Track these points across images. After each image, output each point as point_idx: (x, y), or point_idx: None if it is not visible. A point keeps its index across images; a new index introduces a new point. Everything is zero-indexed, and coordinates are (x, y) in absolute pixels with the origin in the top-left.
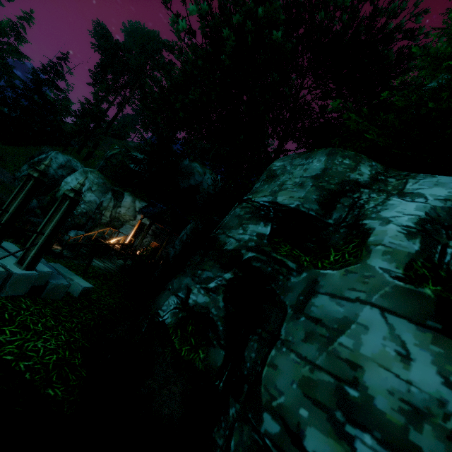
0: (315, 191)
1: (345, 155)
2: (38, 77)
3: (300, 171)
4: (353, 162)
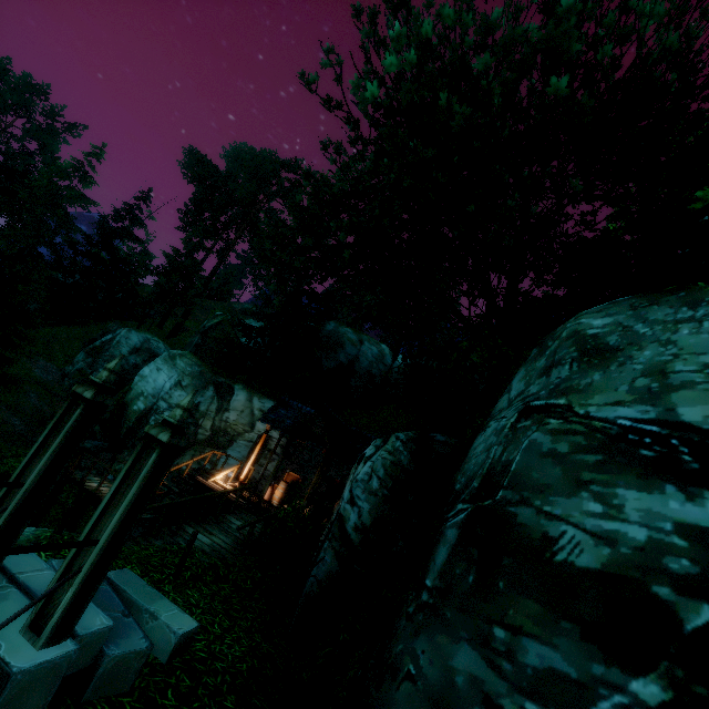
0: None
1: None
2: (108, 226)
3: (701, 337)
4: None
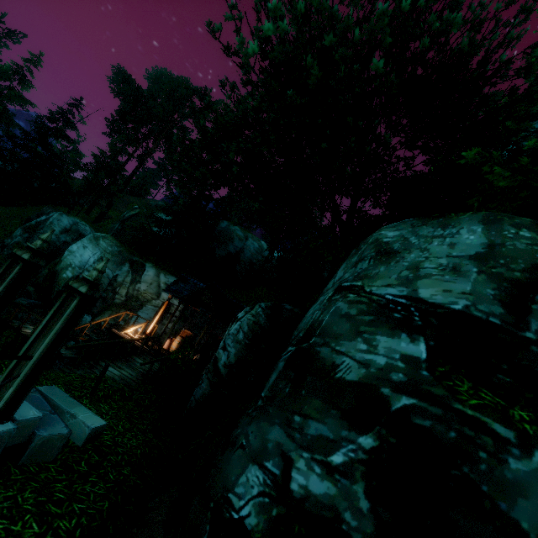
0: (488, 282)
1: (517, 222)
2: (43, 125)
3: (443, 248)
4: (537, 234)
